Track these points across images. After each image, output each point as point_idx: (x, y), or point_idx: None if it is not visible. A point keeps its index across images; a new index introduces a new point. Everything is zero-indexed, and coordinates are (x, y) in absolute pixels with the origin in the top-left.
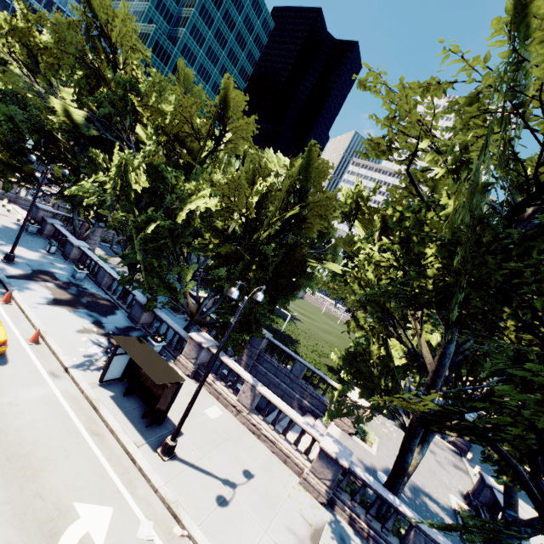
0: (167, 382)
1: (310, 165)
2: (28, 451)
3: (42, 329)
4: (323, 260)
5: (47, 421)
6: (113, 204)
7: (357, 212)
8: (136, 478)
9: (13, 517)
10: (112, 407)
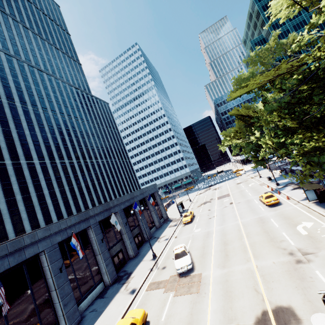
0: (315, 189)
1: None
2: (289, 216)
3: (290, 196)
4: None
5: (293, 211)
6: (275, 151)
7: None
8: (323, 218)
9: (287, 223)
10: (314, 206)
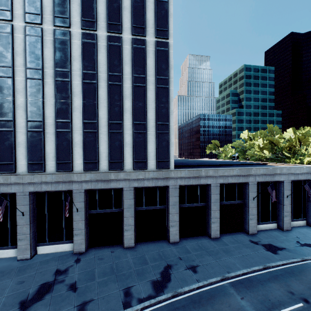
0: None
1: None
2: None
3: None
4: None
5: None
6: None
7: None
8: None
9: None
10: None
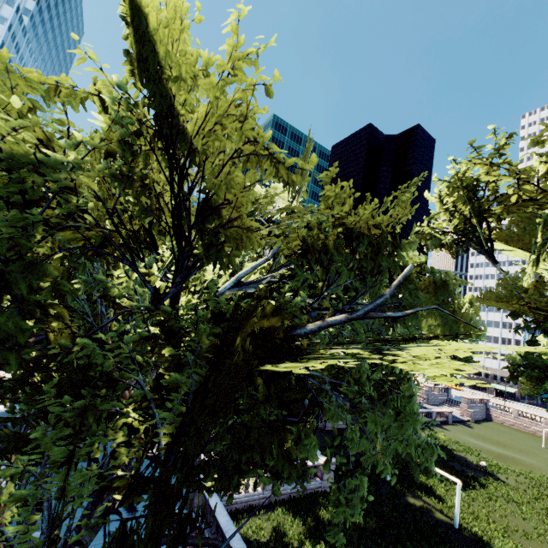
0: None
1: (146, 26)
2: None
3: None
4: (409, 340)
5: None
6: None
7: (486, 216)
8: None
9: None
10: None
